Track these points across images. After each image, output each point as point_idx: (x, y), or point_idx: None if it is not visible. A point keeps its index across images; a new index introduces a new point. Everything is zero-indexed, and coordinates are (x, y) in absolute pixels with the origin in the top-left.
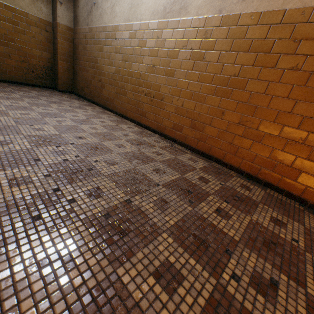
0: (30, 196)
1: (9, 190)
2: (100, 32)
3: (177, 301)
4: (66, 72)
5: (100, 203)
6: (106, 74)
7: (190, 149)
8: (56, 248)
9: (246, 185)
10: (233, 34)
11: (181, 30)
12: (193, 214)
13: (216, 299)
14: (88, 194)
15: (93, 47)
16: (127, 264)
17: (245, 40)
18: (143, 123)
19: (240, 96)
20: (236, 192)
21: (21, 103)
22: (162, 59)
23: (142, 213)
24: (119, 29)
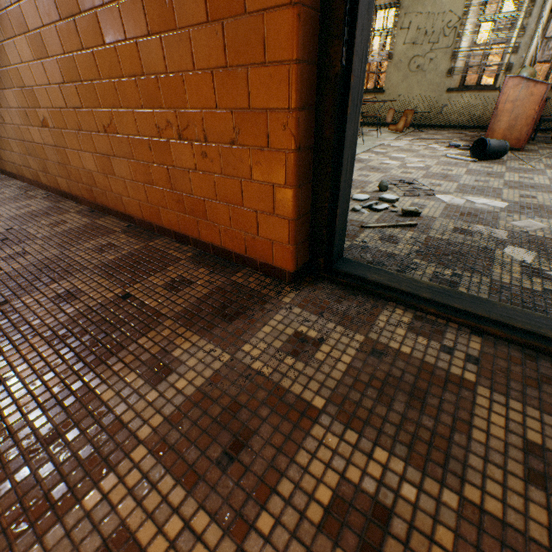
0: None
1: None
2: None
3: None
4: None
5: None
6: None
7: (51, 191)
8: None
9: (67, 221)
10: None
11: None
12: None
13: None
14: None
15: None
16: None
17: None
18: (8, 171)
19: (17, 79)
20: (18, 234)
21: None
22: None
23: None
24: None
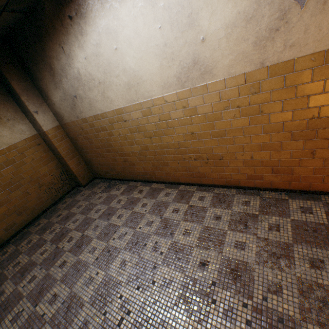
0: None
1: None
2: (99, 119)
3: None
4: (79, 166)
5: None
6: (130, 153)
7: (282, 191)
8: None
9: None
10: (292, 80)
11: (213, 93)
12: None
13: None
14: None
15: (98, 134)
16: None
17: (312, 83)
18: (205, 183)
19: None
20: None
21: (95, 245)
22: (200, 124)
23: None
24: (125, 111)
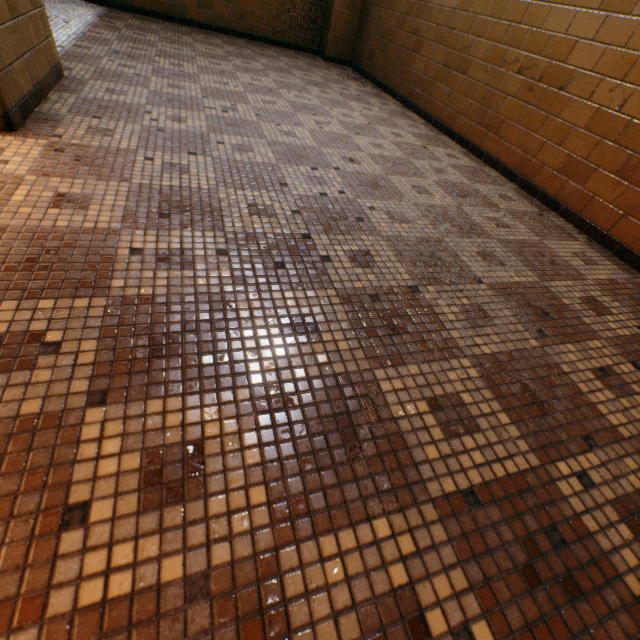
0: (273, 235)
1: (248, 218)
2: None
3: (456, 449)
4: (347, 12)
5: (366, 276)
6: (435, 12)
7: (589, 233)
8: (299, 311)
9: None
10: None
11: None
12: (537, 355)
13: (527, 483)
14: (350, 257)
15: None
16: (390, 371)
17: None
18: (486, 150)
19: None
20: None
21: (264, 81)
22: None
23: (432, 316)
24: None
